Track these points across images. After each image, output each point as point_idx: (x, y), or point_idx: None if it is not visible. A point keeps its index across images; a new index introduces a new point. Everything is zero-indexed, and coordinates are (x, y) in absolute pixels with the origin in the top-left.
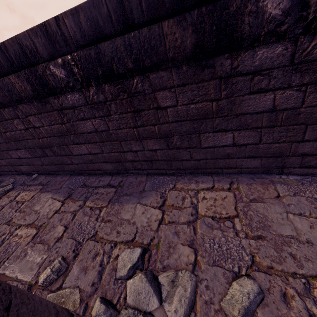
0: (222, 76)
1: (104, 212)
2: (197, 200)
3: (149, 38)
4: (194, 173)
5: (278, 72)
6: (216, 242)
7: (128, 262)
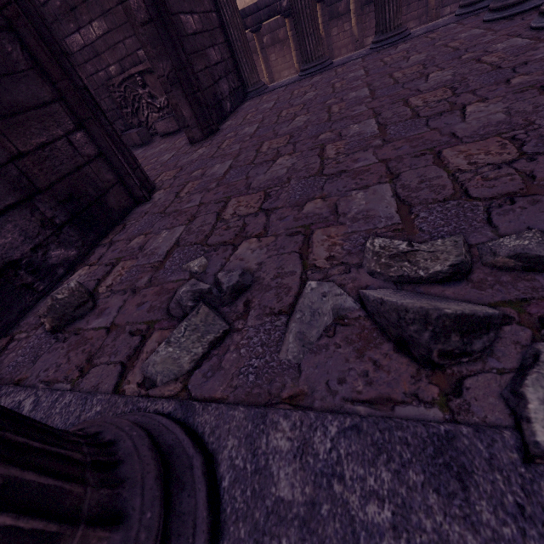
0: None
1: None
2: None
3: None
4: None
5: None
6: None
7: None
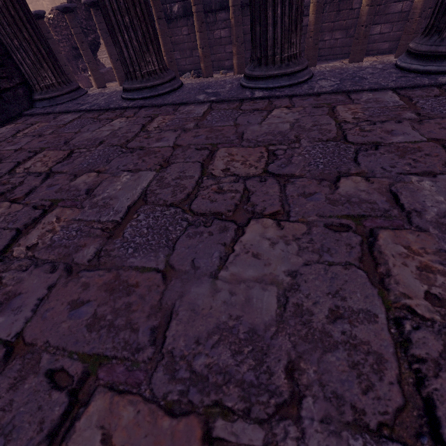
0: None
1: None
2: None
3: None
4: None
5: None
6: None
7: None
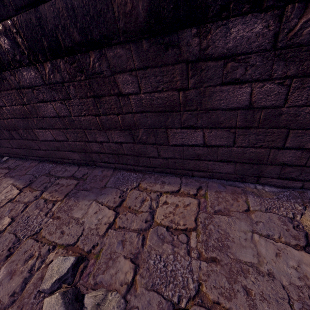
0: (189, 59)
1: (56, 206)
2: (157, 205)
3: (94, 1)
4: (163, 172)
5: (257, 57)
6: (163, 259)
7: (56, 272)
